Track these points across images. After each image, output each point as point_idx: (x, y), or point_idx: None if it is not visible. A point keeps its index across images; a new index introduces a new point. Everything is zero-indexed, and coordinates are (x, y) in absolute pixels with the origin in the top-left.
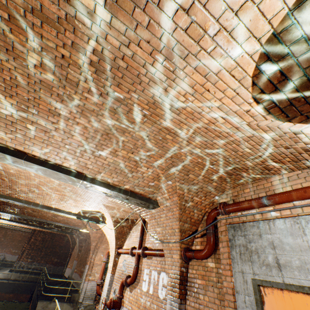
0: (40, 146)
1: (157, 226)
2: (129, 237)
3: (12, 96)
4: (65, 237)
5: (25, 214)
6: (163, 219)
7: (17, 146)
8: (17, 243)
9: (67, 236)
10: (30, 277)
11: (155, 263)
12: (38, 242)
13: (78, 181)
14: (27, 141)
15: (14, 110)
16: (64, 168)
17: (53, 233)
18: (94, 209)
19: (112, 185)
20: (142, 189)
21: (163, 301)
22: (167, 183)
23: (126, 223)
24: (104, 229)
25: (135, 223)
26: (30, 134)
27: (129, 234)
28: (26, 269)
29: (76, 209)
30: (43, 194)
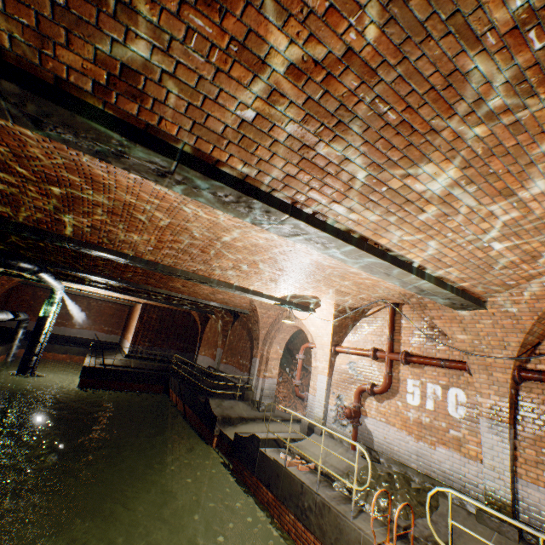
0: (404, 232)
1: (459, 332)
2: (352, 332)
3: (467, 167)
4: (189, 315)
5: (168, 289)
6: (483, 325)
7: (365, 231)
8: (109, 319)
9: (192, 314)
10: (155, 365)
11: (433, 375)
12: (154, 322)
13: (405, 278)
14: (393, 225)
15: (436, 186)
16: (400, 260)
17: (171, 310)
18: (312, 293)
19: (444, 282)
20: (484, 287)
21: (461, 420)
22: (541, 284)
23: (352, 313)
24: (305, 318)
25: (364, 313)
26: (411, 217)
27: (352, 328)
28: (146, 355)
29: (283, 293)
30: (249, 273)
